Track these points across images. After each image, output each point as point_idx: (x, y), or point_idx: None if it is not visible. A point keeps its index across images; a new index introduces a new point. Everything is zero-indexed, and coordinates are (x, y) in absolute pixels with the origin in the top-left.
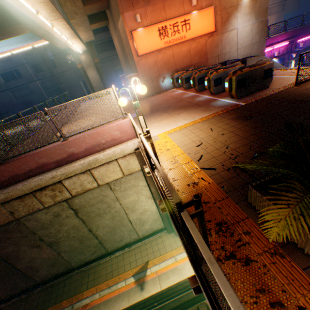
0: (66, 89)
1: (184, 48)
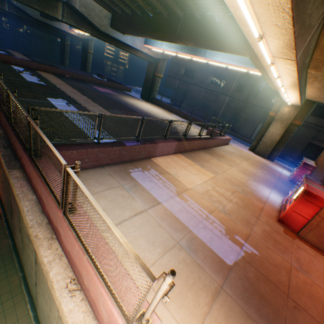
0: (241, 118)
1: None
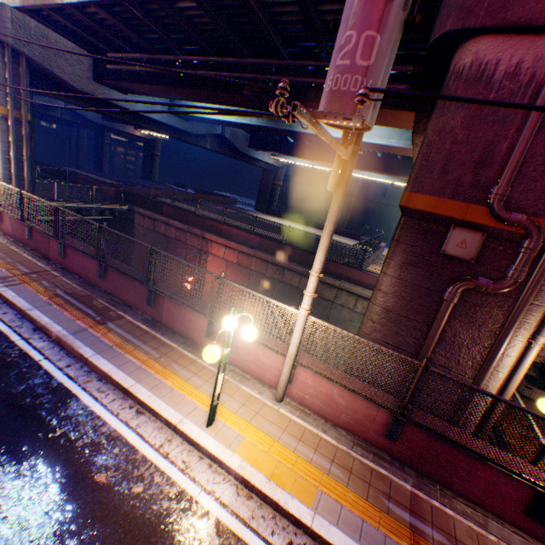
0: (372, 220)
1: None
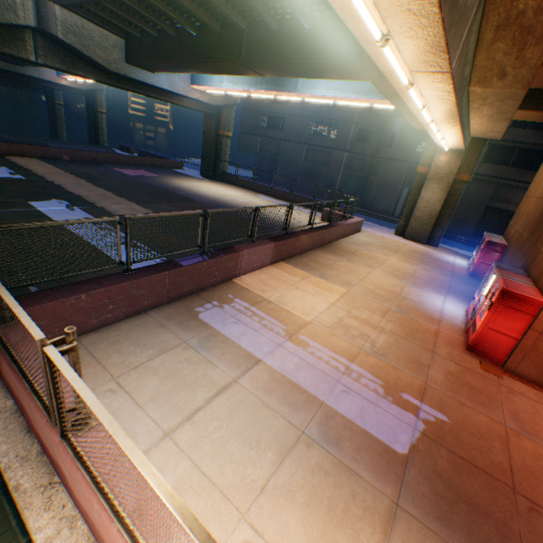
0: (373, 184)
1: None
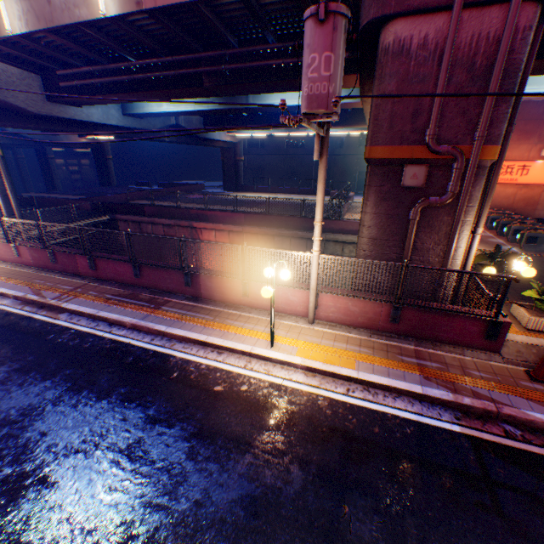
0: (336, 173)
1: (509, 189)
